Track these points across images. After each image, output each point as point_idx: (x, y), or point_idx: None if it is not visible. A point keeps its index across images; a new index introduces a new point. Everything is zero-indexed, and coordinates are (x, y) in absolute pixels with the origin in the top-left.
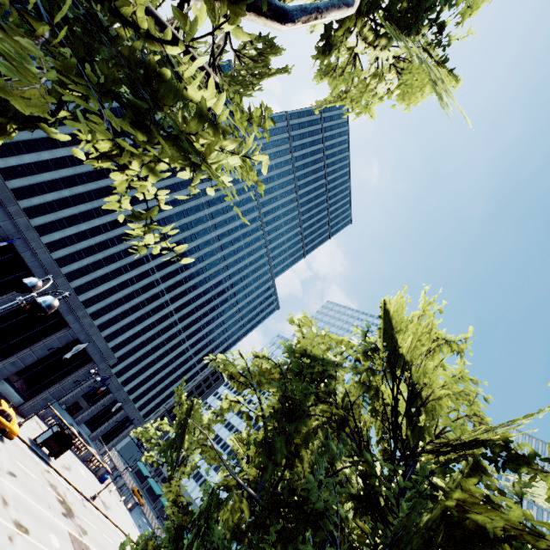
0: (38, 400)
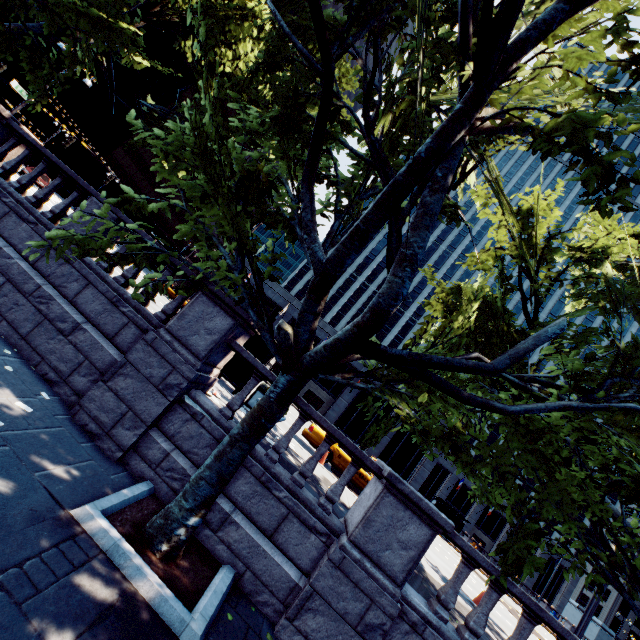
0: (410, 482)
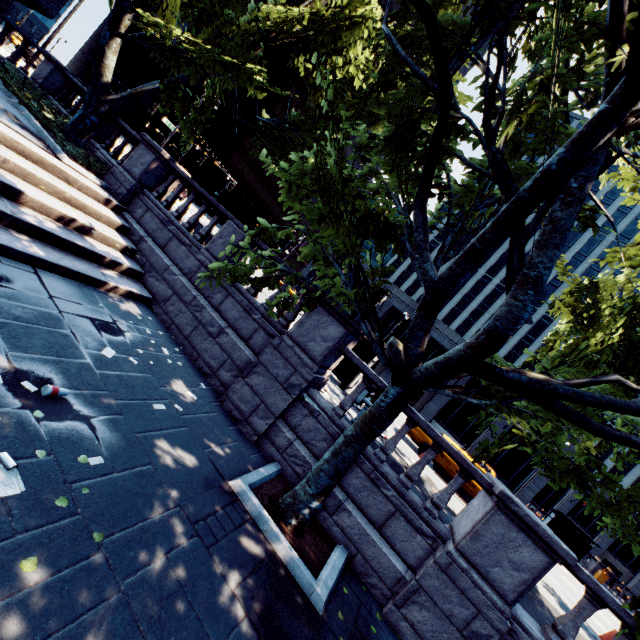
0: (522, 489)
